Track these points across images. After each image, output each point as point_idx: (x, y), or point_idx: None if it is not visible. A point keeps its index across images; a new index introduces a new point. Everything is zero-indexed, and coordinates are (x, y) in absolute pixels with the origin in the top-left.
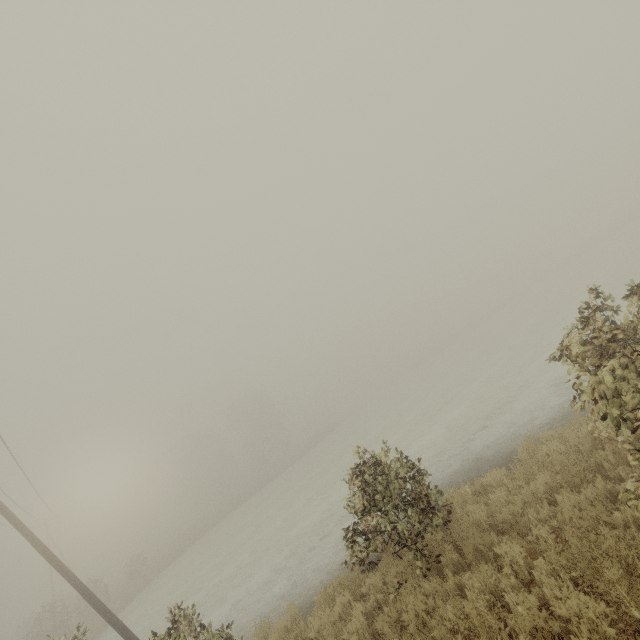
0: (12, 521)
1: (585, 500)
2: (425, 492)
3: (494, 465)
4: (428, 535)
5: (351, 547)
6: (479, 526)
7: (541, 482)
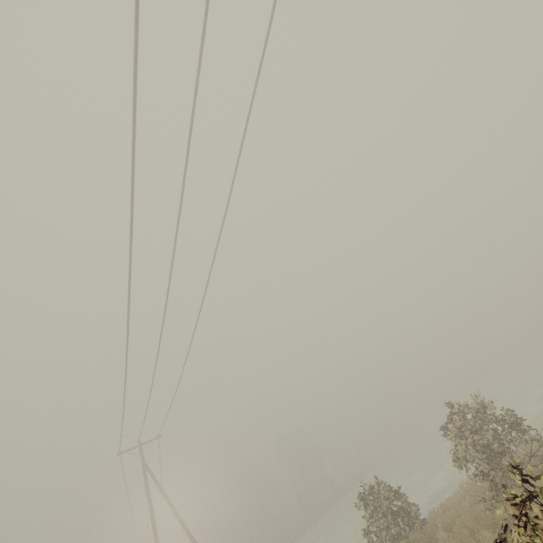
0: (177, 515)
1: (480, 510)
2: (408, 506)
3: (462, 496)
4: (411, 533)
5: (368, 535)
6: (435, 527)
7: (467, 502)
